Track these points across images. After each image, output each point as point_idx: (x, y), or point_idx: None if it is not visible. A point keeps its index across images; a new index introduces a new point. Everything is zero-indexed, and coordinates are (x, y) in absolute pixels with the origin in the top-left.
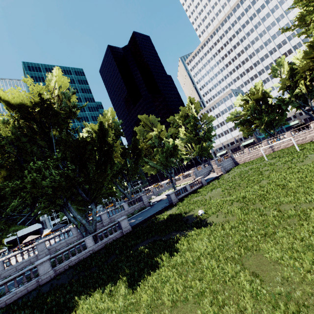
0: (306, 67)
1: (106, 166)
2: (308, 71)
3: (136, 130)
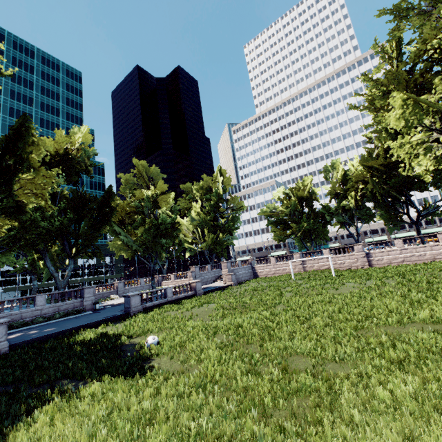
0: (361, 177)
1: None
2: (362, 183)
3: (123, 180)
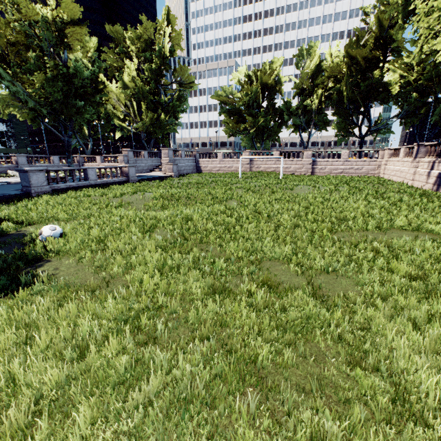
0: (337, 71)
1: None
2: (333, 81)
3: None
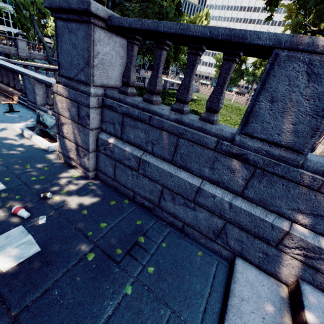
0: None
1: None
2: None
3: None
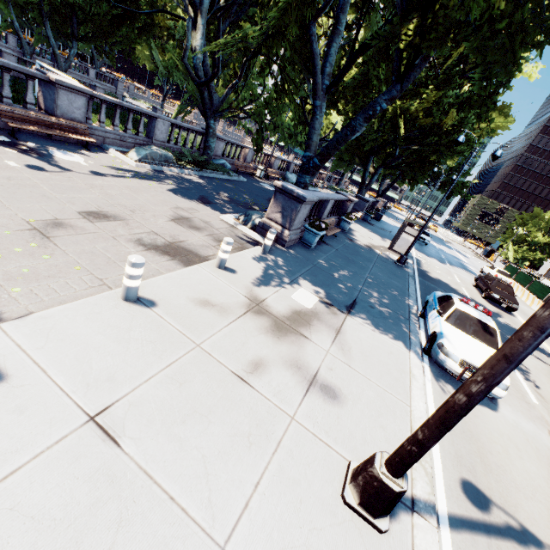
0: None
1: (121, 25)
2: None
3: None
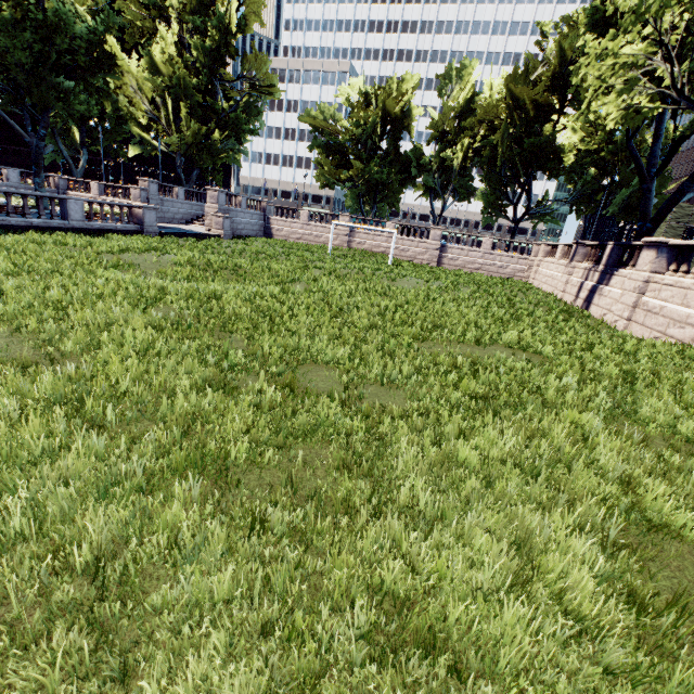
0: (494, 113)
1: None
2: (487, 128)
3: None
